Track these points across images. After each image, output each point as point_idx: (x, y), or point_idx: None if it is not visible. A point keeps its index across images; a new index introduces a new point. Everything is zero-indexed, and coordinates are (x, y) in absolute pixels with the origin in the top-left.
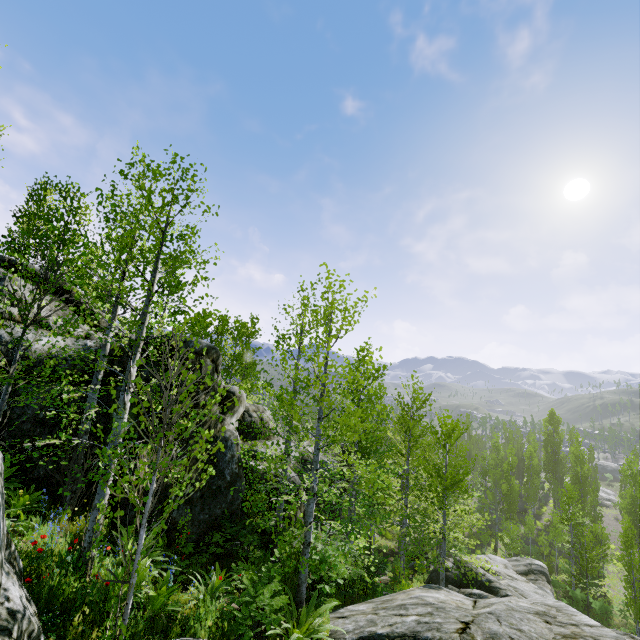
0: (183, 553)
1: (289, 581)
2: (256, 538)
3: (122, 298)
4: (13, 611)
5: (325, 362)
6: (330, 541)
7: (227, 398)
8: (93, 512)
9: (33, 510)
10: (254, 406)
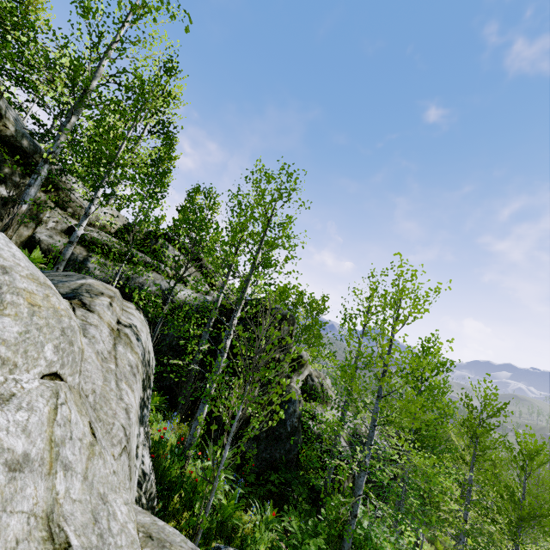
0: (246, 480)
1: (332, 544)
2: (305, 491)
3: (235, 267)
4: (144, 472)
5: (389, 344)
6: (376, 522)
7: (296, 360)
8: (195, 422)
9: (159, 408)
10: (316, 372)
